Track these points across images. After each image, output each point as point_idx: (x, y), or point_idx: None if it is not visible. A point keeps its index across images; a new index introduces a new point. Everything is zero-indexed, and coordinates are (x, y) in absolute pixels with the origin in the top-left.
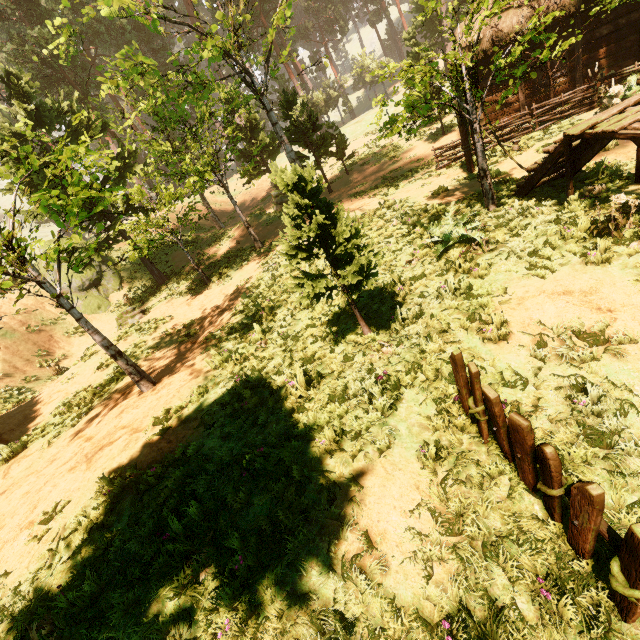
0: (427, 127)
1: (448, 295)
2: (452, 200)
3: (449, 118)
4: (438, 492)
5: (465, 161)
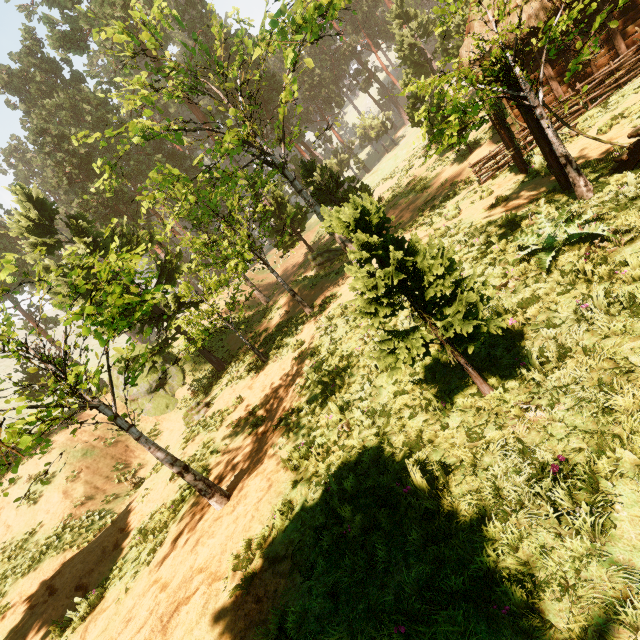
0: (448, 153)
1: (601, 316)
2: (520, 205)
3: (470, 137)
4: None
5: (511, 166)
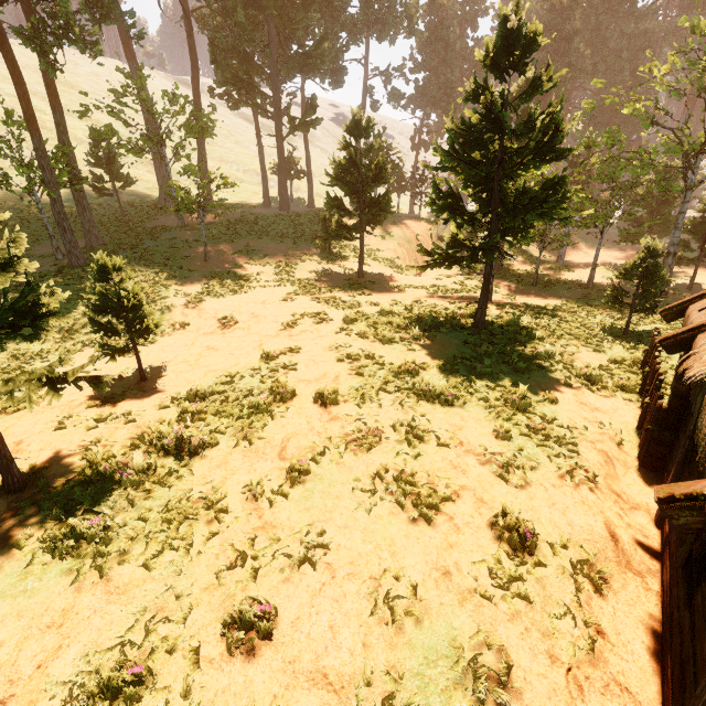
0: None
1: None
2: None
3: None
4: (607, 365)
5: None
